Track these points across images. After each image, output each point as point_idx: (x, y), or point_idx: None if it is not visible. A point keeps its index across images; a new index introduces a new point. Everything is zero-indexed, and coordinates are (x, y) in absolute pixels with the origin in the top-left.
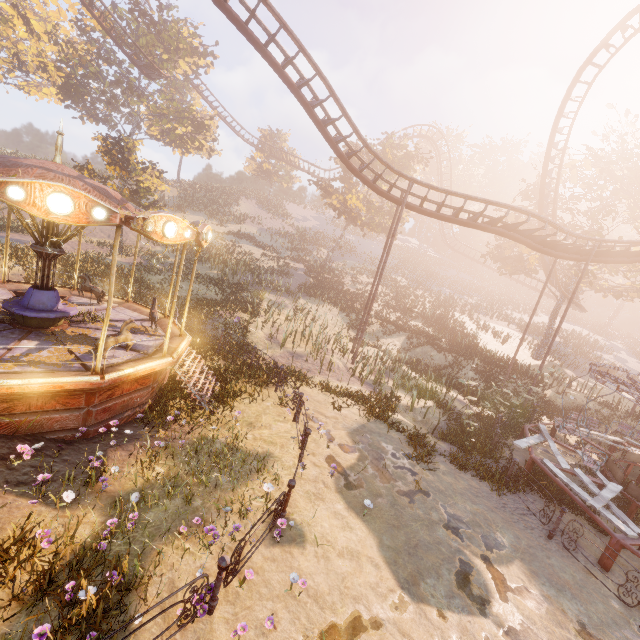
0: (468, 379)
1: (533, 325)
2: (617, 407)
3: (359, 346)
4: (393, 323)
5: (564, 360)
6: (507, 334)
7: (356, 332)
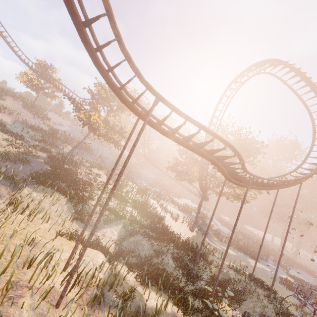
0: (169, 268)
1: (184, 206)
2: (245, 274)
3: (72, 278)
4: (113, 212)
5: (201, 229)
6: (178, 215)
7: (79, 223)
